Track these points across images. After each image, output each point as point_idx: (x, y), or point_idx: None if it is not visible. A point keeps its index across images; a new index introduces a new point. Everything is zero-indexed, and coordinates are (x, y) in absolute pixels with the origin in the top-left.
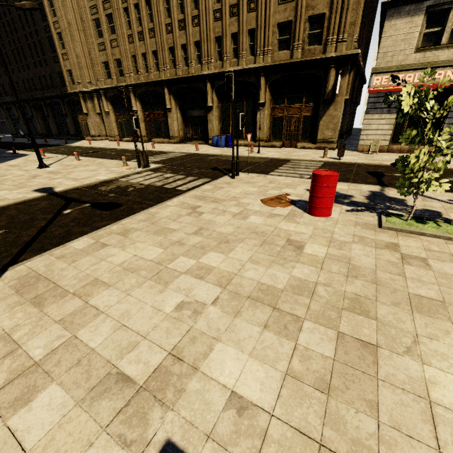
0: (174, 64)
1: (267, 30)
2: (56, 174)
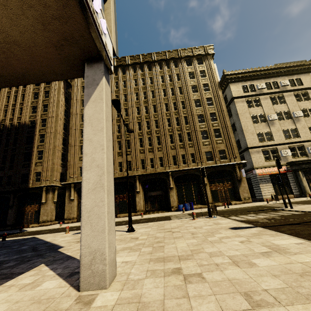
0: (143, 167)
1: (201, 153)
2: (178, 228)
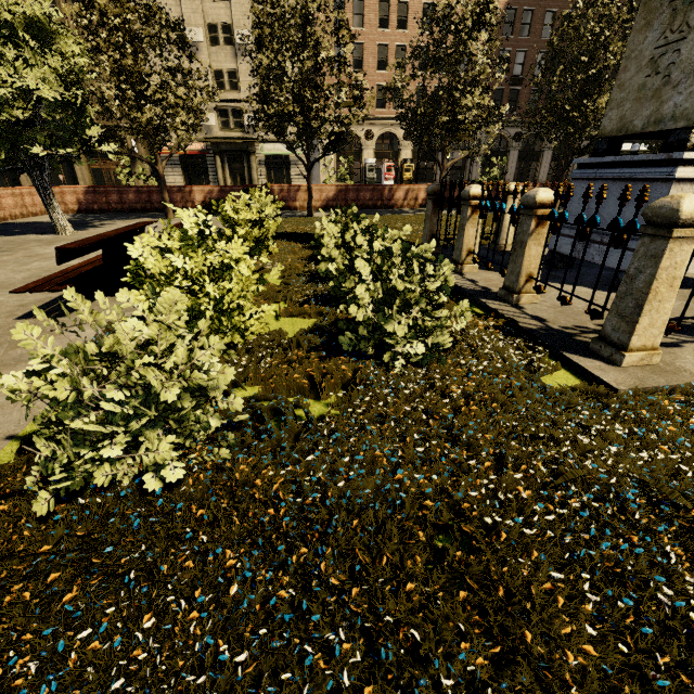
0: None
1: None
2: None
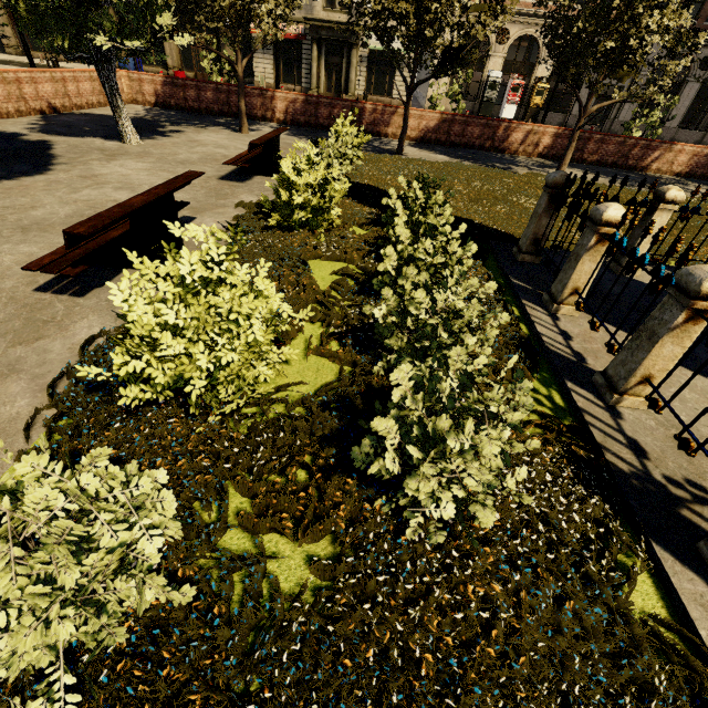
0: None
1: None
2: None
